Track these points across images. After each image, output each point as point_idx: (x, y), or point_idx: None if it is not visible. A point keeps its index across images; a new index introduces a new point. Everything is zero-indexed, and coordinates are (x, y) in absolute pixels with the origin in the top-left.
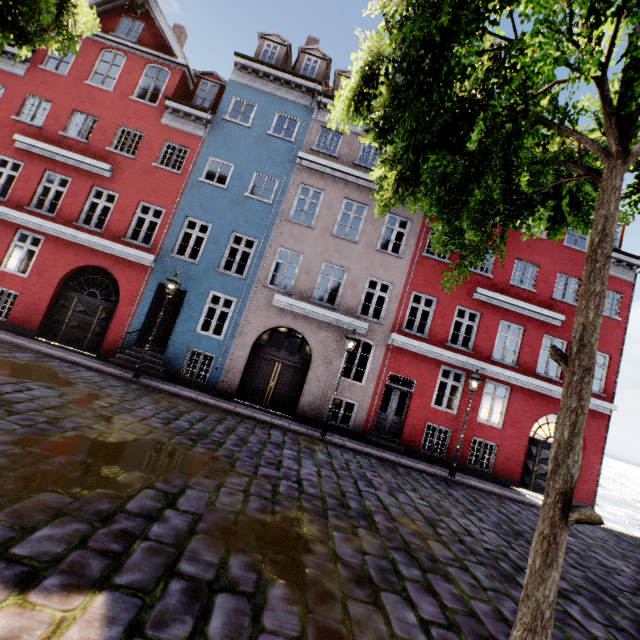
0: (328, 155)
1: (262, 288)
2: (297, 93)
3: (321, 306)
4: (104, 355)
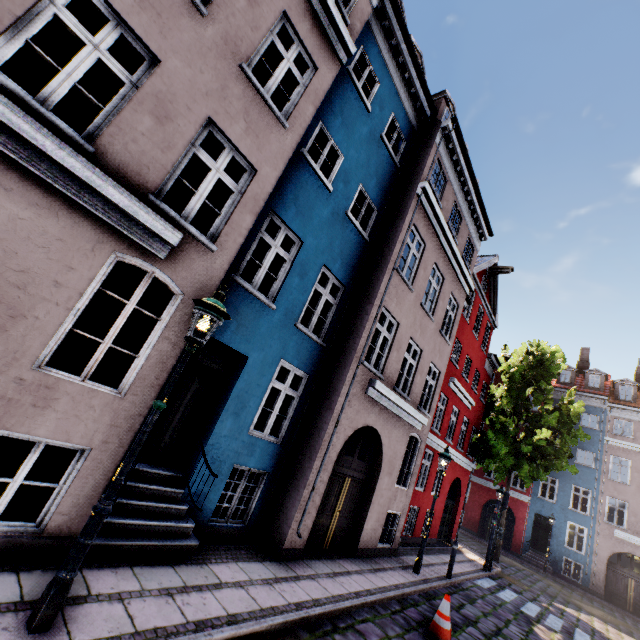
0: (625, 437)
1: (602, 523)
2: (591, 400)
3: None
4: (513, 552)
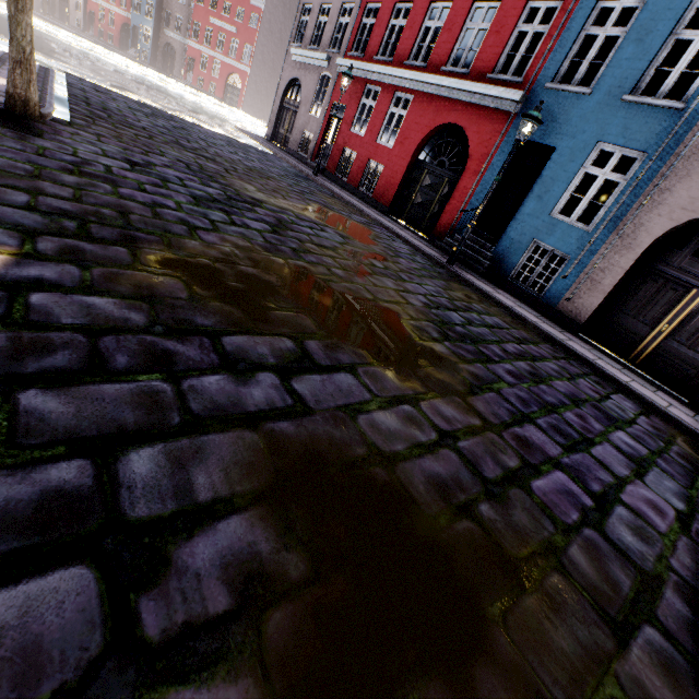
0: None
1: None
2: None
3: None
4: (434, 239)
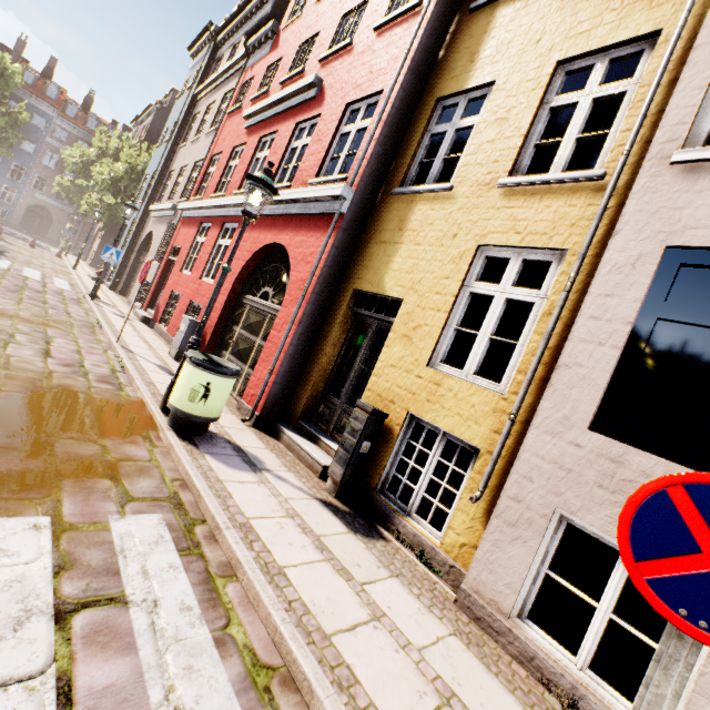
0: (62, 141)
1: (30, 189)
2: (46, 108)
3: (58, 202)
4: None
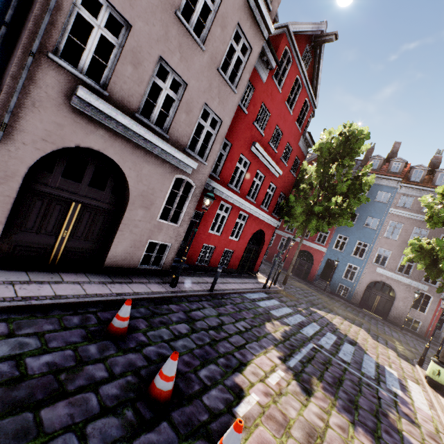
0: (405, 208)
1: (371, 264)
2: (388, 182)
3: (401, 275)
4: (308, 281)
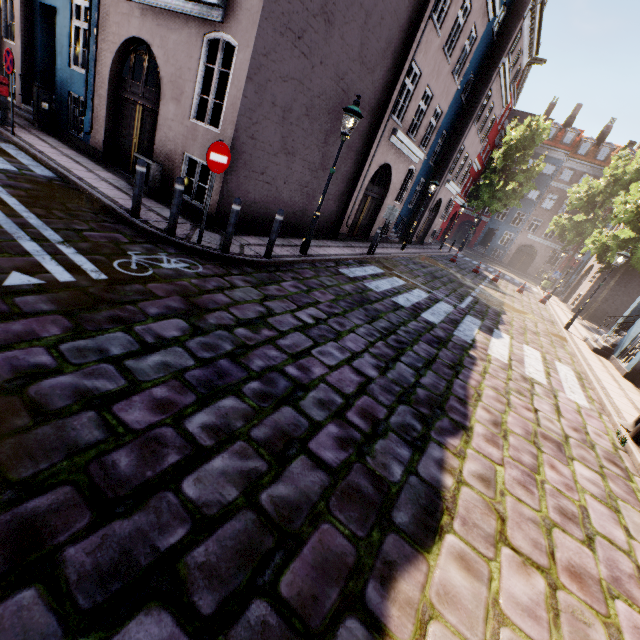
0: (564, 181)
1: (524, 231)
2: (558, 155)
3: (545, 239)
4: (468, 248)
